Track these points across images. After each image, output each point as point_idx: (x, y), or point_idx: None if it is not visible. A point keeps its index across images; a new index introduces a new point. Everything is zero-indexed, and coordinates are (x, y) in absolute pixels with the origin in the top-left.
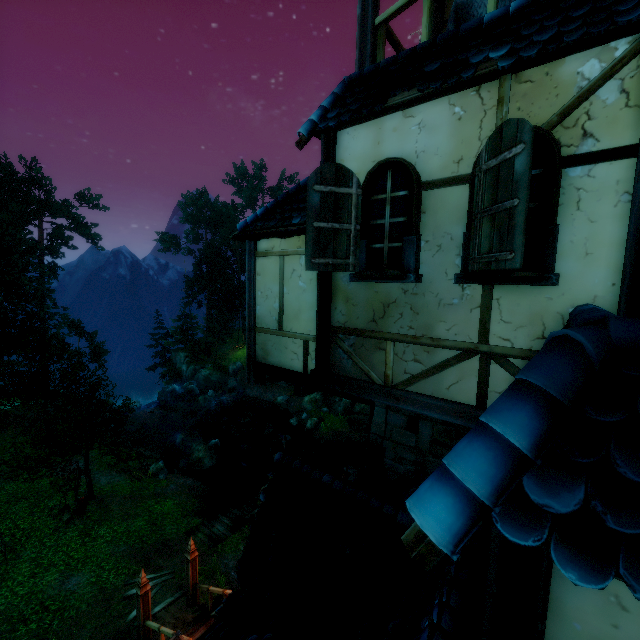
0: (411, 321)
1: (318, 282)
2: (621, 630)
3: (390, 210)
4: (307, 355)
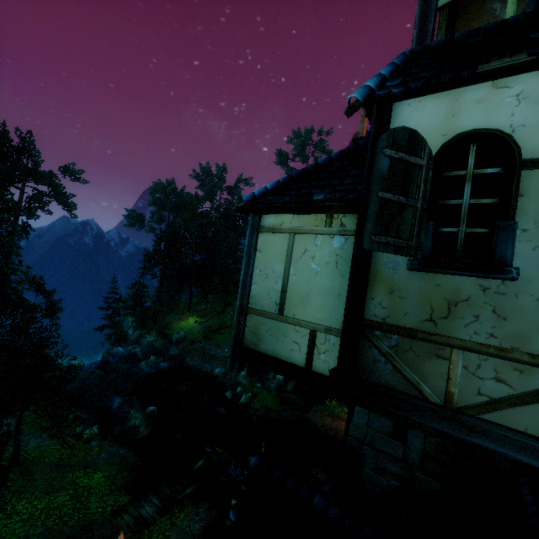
0: (493, 327)
1: (352, 265)
2: None
3: (471, 189)
4: (313, 347)
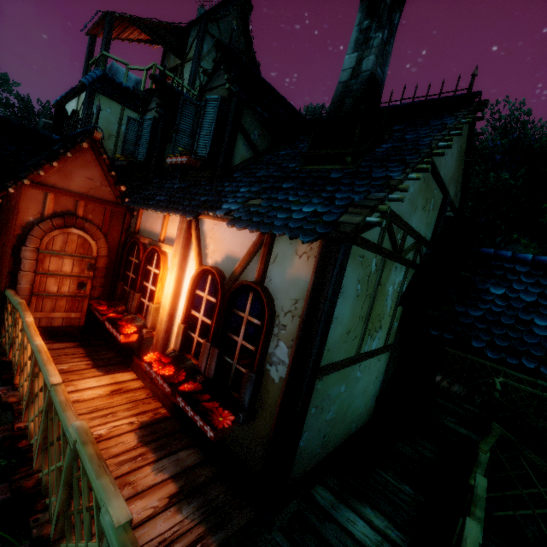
0: None
1: None
2: None
3: None
4: None
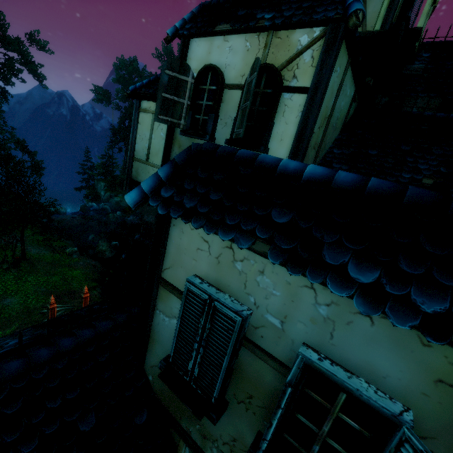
0: None
1: (166, 133)
2: (182, 240)
3: (207, 96)
4: None
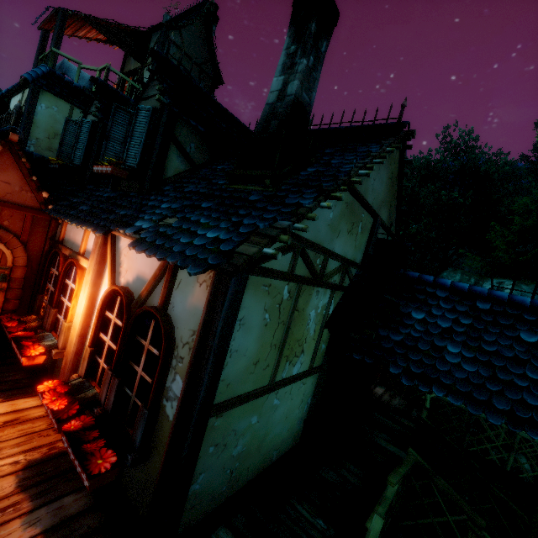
0: None
1: None
2: None
3: None
4: None
